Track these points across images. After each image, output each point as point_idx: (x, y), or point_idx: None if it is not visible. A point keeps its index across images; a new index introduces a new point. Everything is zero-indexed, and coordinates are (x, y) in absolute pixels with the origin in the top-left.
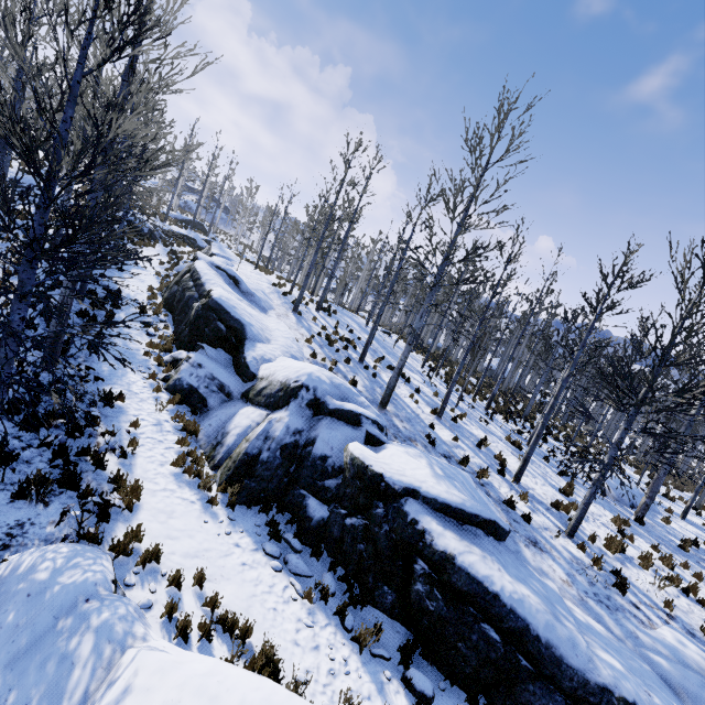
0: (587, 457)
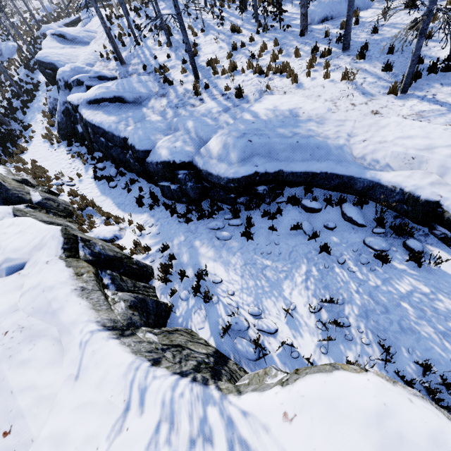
0: None
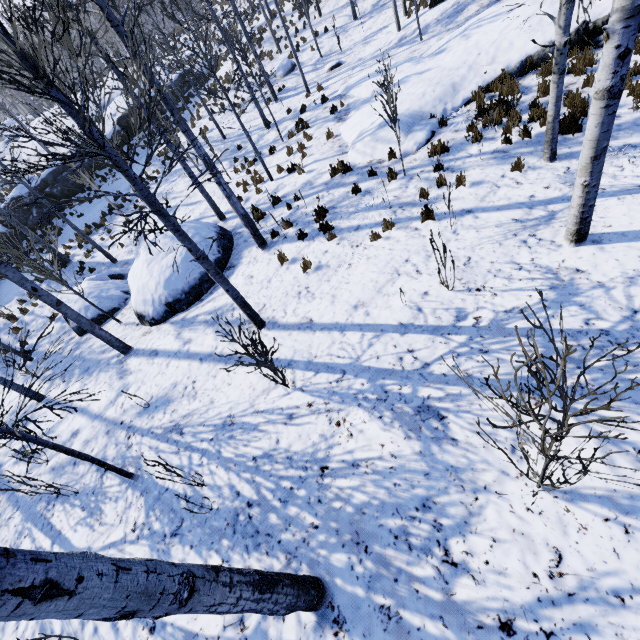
0: None
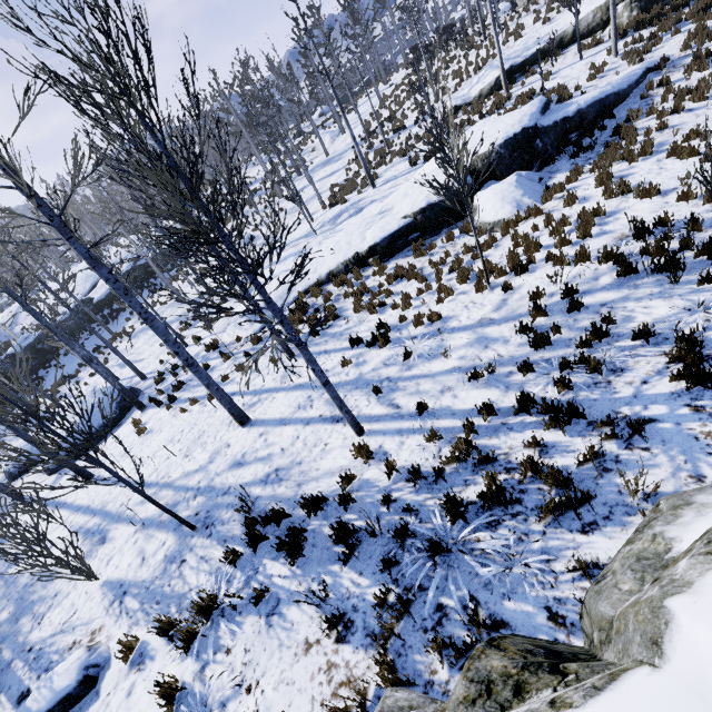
0: None
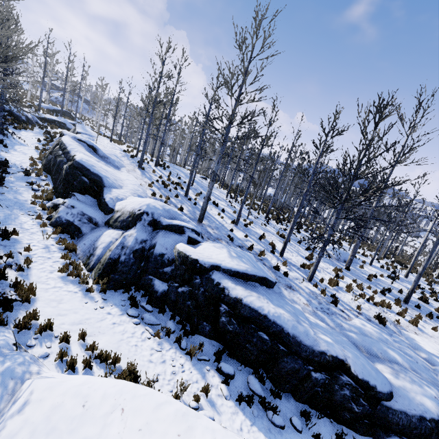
0: (322, 239)
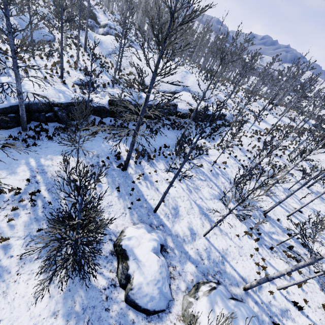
0: None
